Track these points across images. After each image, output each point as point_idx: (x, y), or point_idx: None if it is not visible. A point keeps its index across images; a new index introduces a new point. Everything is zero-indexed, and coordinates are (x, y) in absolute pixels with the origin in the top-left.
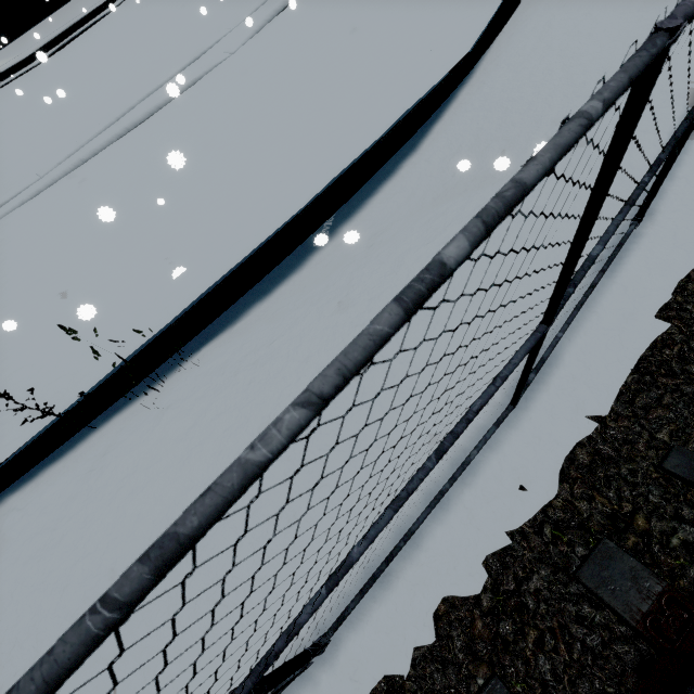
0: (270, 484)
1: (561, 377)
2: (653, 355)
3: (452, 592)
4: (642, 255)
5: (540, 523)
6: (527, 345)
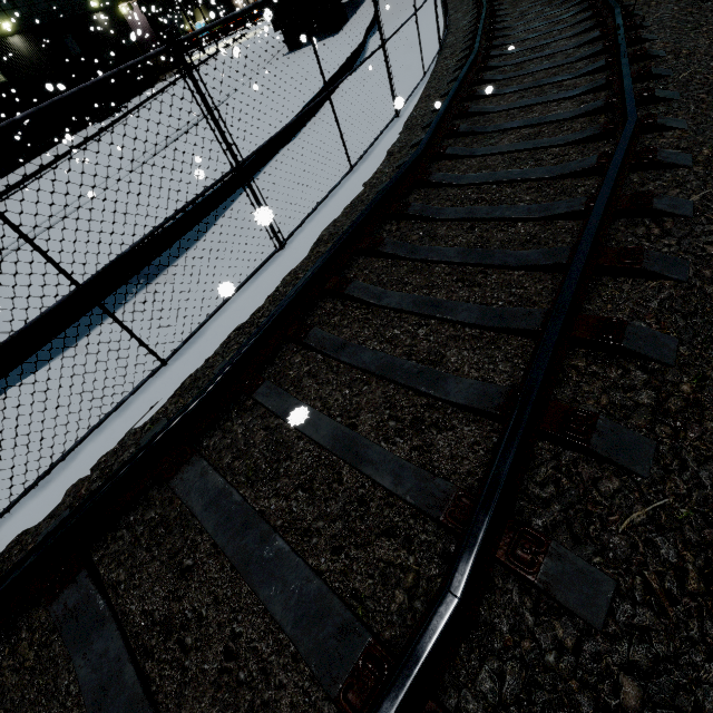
0: (2, 451)
1: (201, 343)
2: (251, 318)
3: (80, 478)
4: (274, 266)
5: (146, 424)
6: (62, 298)
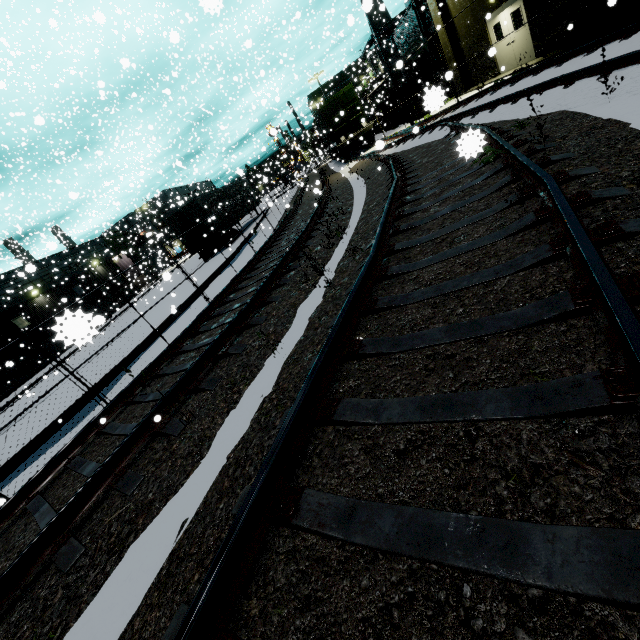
0: None
1: None
2: None
3: None
4: None
5: None
6: None
